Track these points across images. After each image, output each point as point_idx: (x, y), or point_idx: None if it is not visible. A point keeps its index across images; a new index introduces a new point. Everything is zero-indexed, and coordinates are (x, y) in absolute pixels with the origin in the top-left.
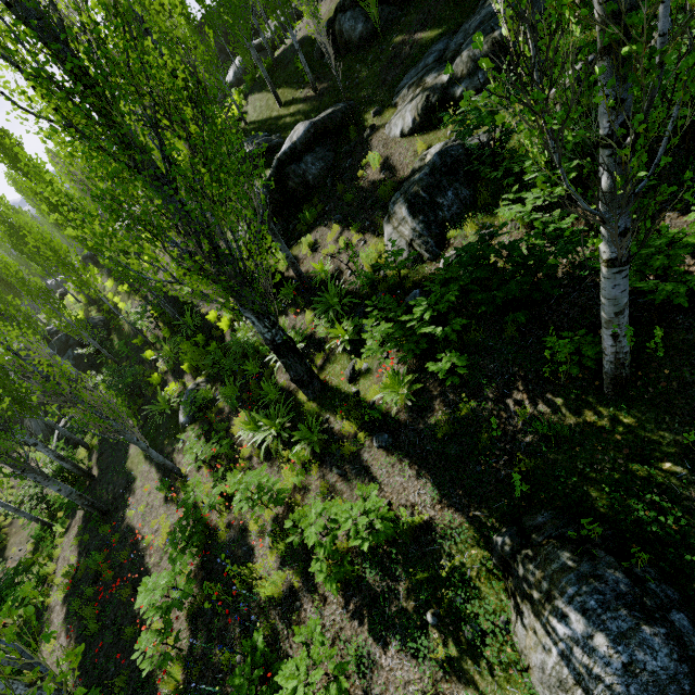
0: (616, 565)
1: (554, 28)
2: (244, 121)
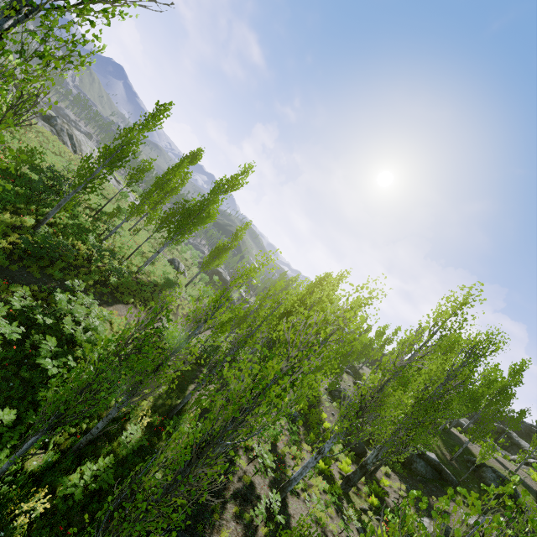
0: None
1: (516, 533)
2: None
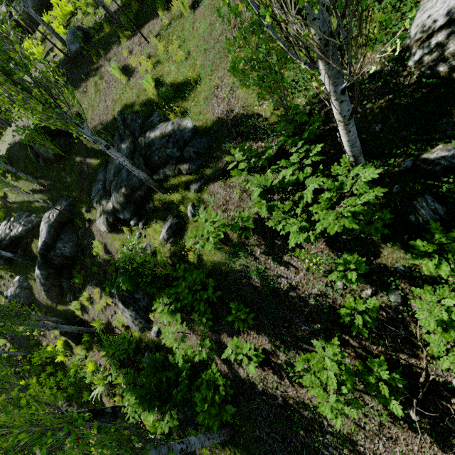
0: None
1: None
2: (8, 202)
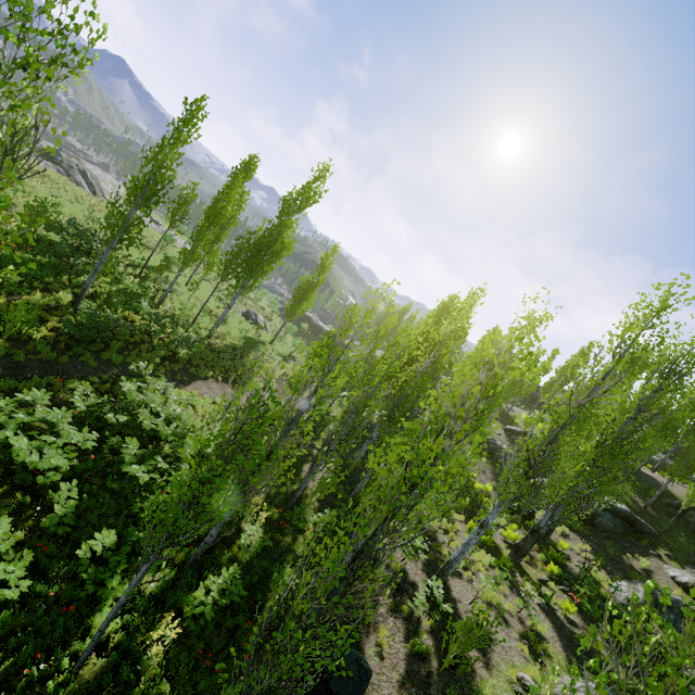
0: None
1: None
2: None
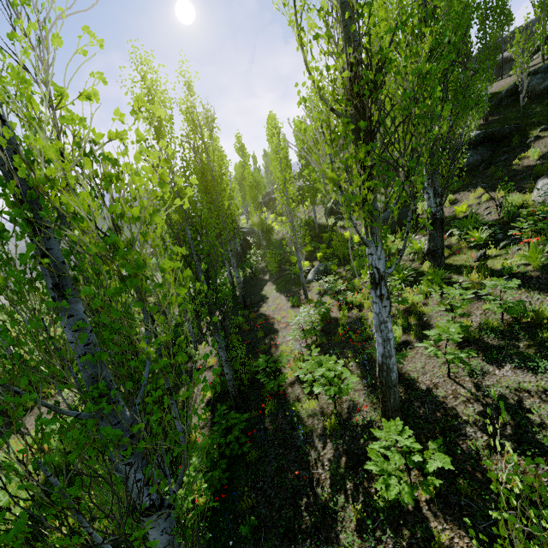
0: None
1: None
2: None
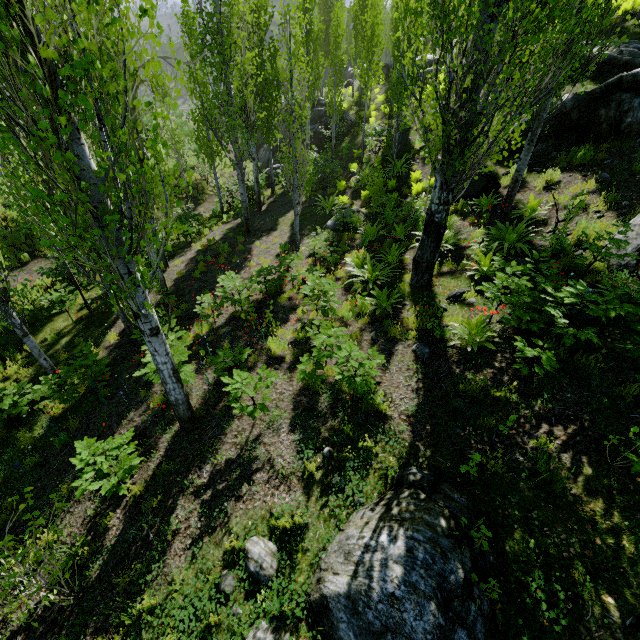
0: (466, 568)
1: None
2: (637, 18)
